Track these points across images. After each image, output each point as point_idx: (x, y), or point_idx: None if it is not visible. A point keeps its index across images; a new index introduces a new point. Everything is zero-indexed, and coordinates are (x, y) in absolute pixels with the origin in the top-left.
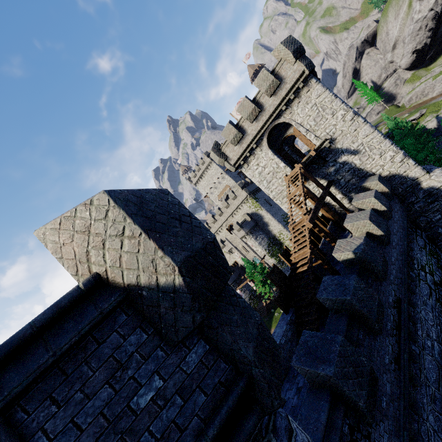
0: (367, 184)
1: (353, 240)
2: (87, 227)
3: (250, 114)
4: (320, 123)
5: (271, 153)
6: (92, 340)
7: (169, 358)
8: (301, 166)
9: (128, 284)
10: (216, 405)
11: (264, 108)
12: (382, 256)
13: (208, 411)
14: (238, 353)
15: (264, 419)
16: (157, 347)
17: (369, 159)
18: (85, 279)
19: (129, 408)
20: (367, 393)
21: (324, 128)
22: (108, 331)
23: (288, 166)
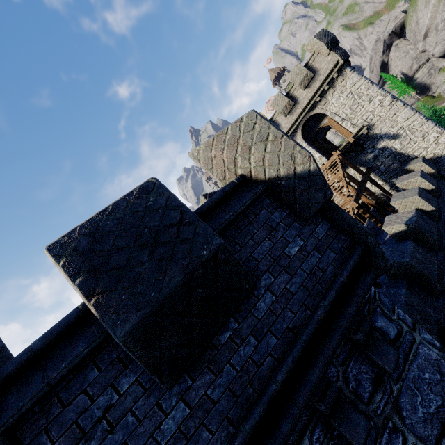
0: (410, 166)
1: (403, 214)
2: (236, 140)
3: (284, 108)
4: (356, 110)
5: (306, 145)
6: (250, 212)
7: (304, 228)
8: (339, 153)
9: (268, 178)
10: (343, 261)
11: (298, 101)
12: (436, 228)
13: (339, 263)
14: (355, 227)
15: (370, 292)
16: (294, 221)
17: (411, 143)
18: (236, 177)
19: (285, 254)
20: (437, 338)
21: (360, 115)
22: (259, 208)
23: (323, 156)
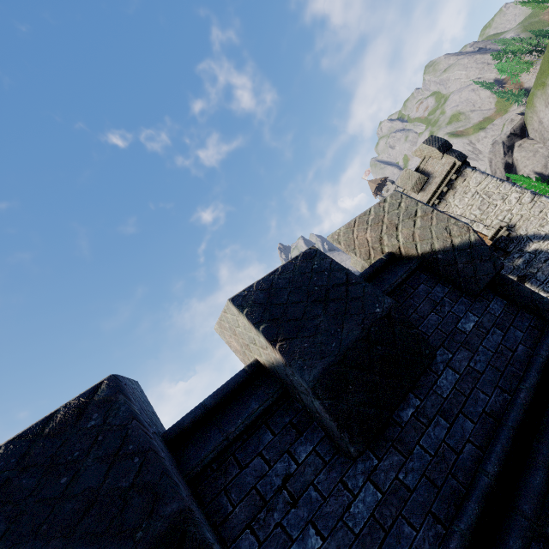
0: None
1: None
2: (380, 219)
3: None
4: (487, 211)
5: None
6: (407, 286)
7: (474, 304)
8: None
9: (421, 253)
10: (536, 340)
11: None
12: None
13: (531, 343)
14: (541, 302)
15: None
16: (460, 296)
17: None
18: (383, 255)
19: (458, 329)
20: None
21: (494, 216)
22: (416, 283)
23: None
